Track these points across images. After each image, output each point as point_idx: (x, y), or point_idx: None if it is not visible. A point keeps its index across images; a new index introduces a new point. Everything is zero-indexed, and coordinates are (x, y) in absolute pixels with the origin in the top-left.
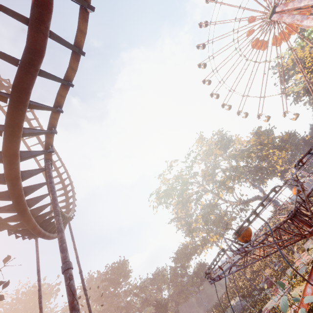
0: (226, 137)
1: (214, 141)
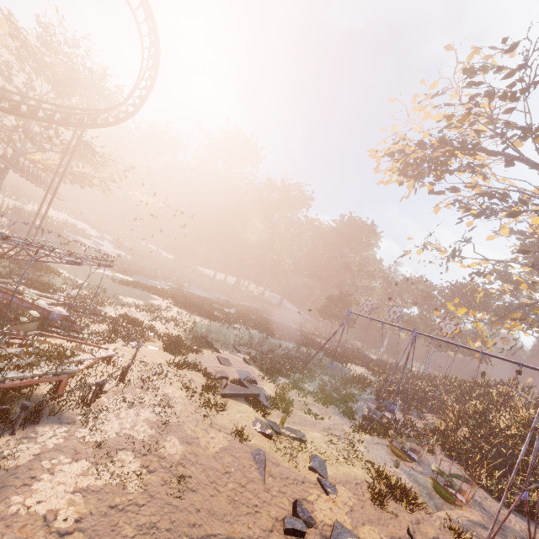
0: None
1: None
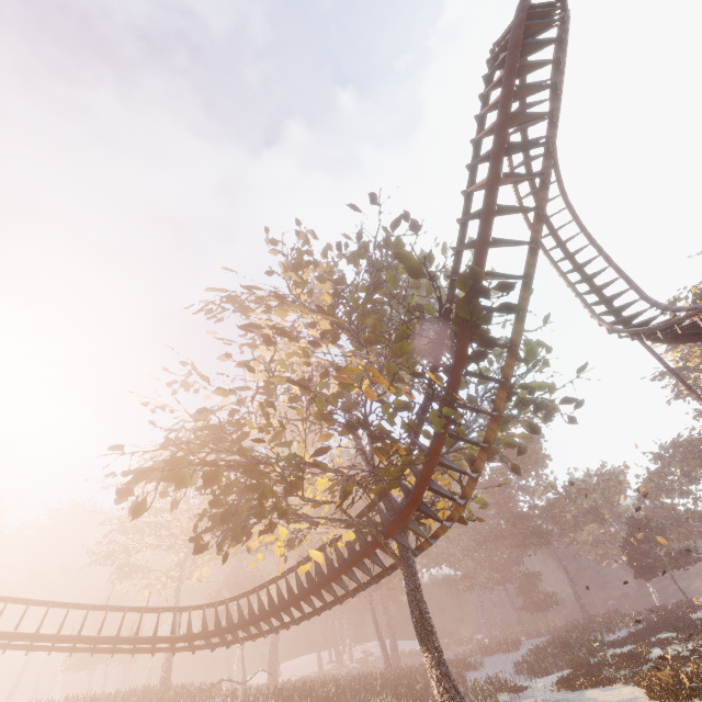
0: None
1: None
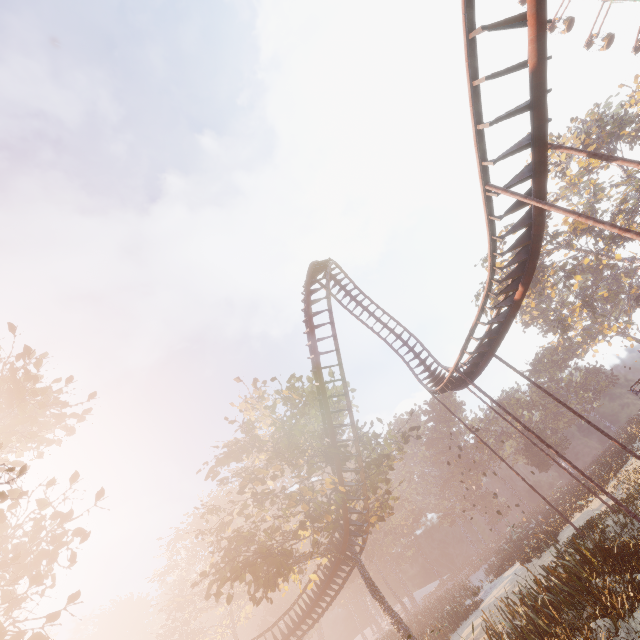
0: (610, 118)
1: (581, 138)
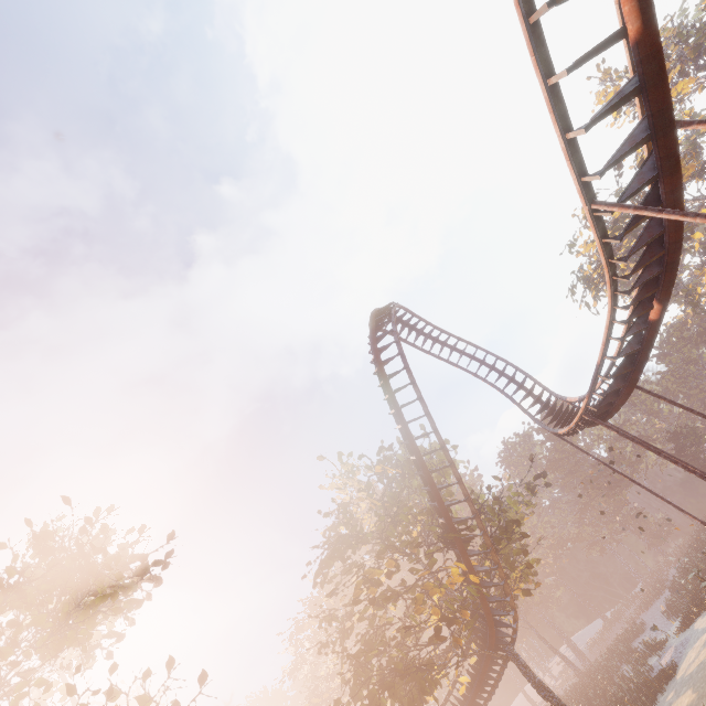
0: (691, 28)
1: None
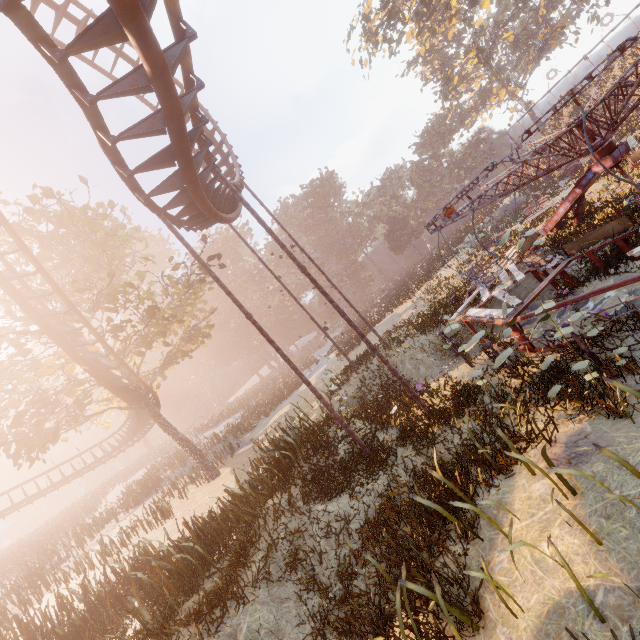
0: None
1: None
